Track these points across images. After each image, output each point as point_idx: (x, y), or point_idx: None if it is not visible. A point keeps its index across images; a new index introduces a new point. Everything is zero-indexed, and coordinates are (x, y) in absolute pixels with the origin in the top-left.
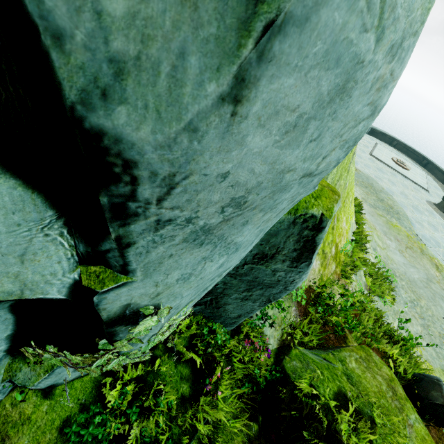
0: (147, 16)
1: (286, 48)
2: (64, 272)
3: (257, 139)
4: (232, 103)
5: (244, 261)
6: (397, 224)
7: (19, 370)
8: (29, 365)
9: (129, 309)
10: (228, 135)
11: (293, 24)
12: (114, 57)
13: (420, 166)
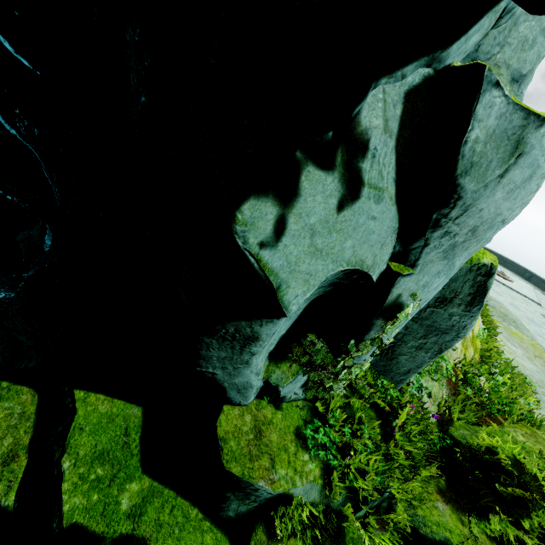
0: (484, 152)
1: (521, 161)
2: (385, 262)
3: (499, 194)
4: (500, 178)
5: (427, 305)
6: (517, 332)
7: (273, 372)
8: (280, 369)
9: (397, 300)
10: (492, 190)
11: (525, 154)
12: (472, 162)
13: (522, 279)
